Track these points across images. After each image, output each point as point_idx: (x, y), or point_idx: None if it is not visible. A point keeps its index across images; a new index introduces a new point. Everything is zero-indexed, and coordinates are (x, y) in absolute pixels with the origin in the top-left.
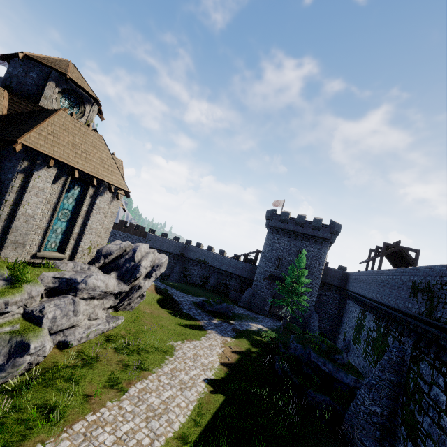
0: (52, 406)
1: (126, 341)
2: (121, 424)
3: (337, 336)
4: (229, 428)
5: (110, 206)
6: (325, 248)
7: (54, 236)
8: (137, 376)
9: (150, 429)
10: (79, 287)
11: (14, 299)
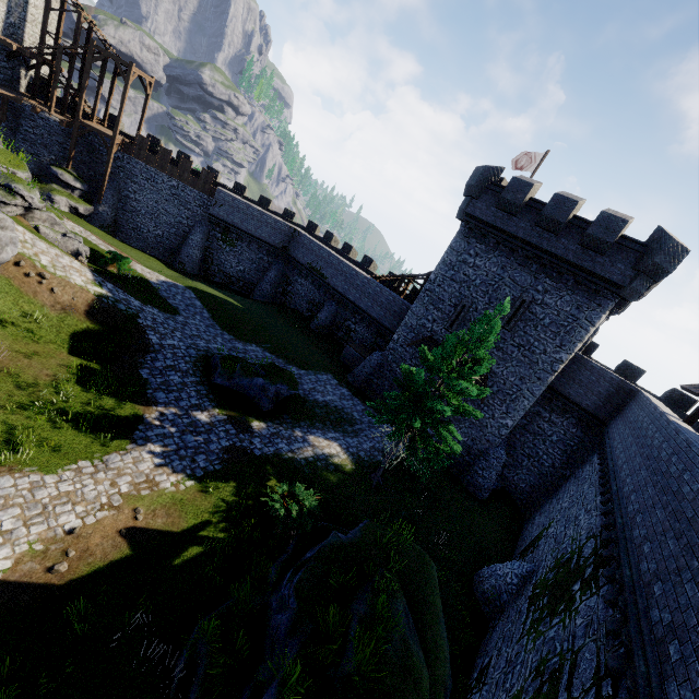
0: None
1: None
2: None
3: (534, 513)
4: None
5: None
6: (595, 310)
7: None
8: None
9: None
10: None
11: None
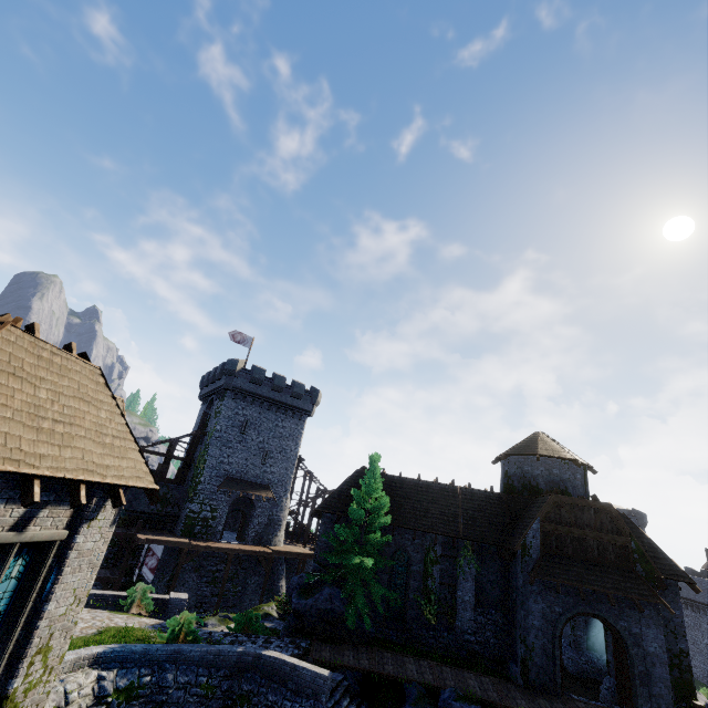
0: None
1: None
2: None
3: None
4: None
5: None
6: None
7: None
8: None
9: None
10: None
11: None
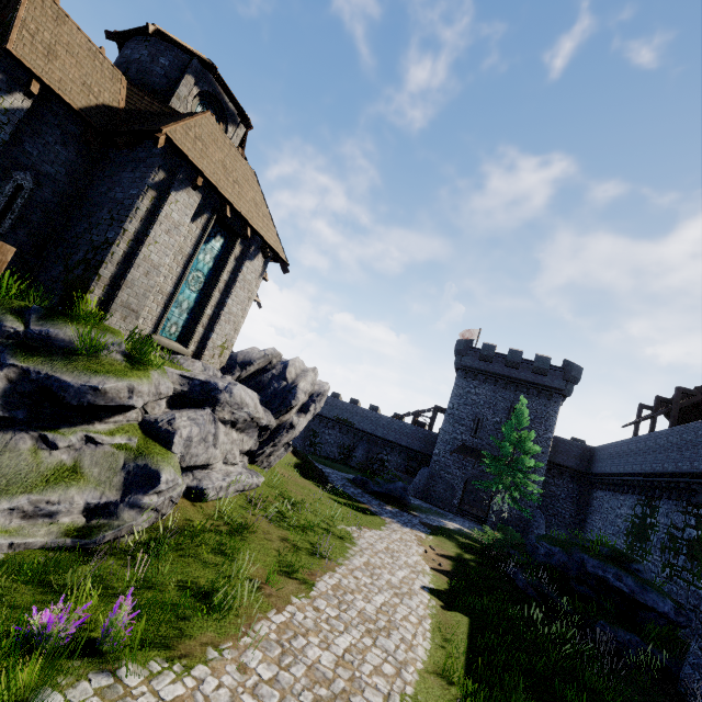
0: (205, 589)
1: (278, 510)
2: (332, 635)
3: None
4: (505, 668)
5: (258, 282)
6: (555, 405)
7: (177, 313)
8: (319, 564)
9: (384, 651)
10: (220, 398)
11: (141, 385)
